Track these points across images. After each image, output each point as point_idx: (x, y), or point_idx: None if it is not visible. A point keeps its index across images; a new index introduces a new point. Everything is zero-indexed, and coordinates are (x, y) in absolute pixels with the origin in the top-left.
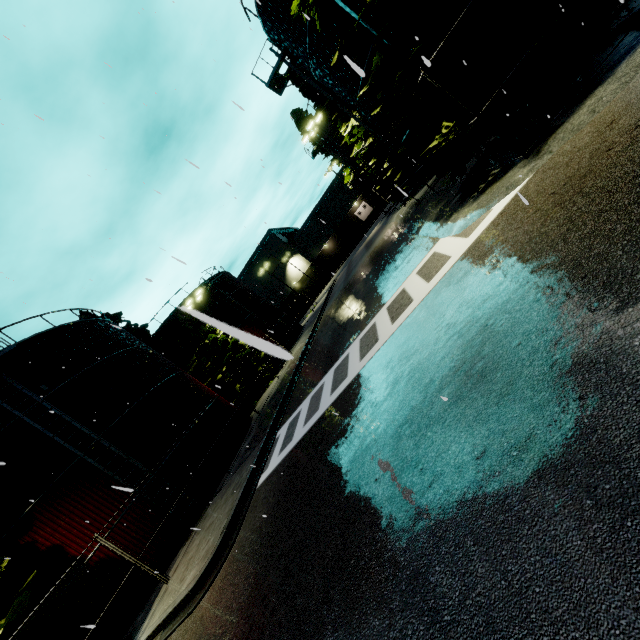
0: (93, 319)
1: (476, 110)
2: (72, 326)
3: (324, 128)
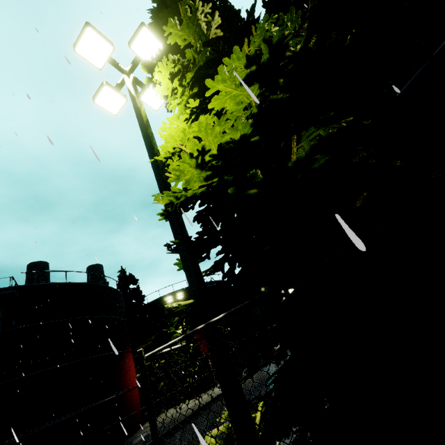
0: (96, 284)
1: None
2: (76, 285)
3: None
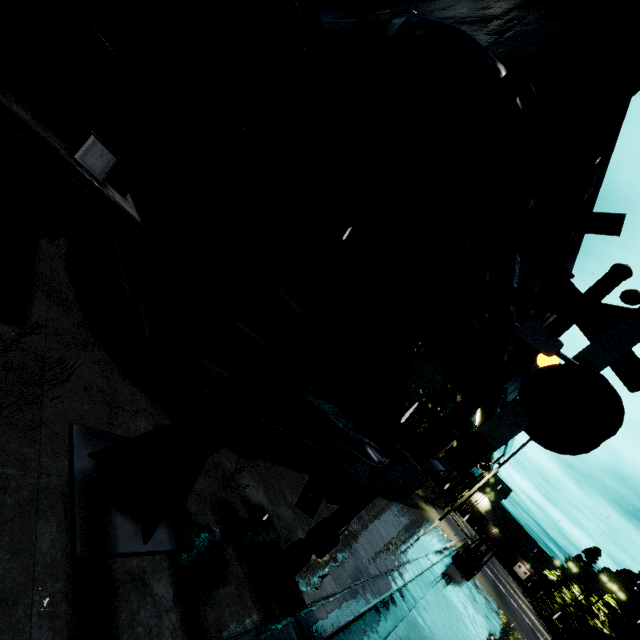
0: None
1: (563, 632)
2: None
3: (581, 573)
